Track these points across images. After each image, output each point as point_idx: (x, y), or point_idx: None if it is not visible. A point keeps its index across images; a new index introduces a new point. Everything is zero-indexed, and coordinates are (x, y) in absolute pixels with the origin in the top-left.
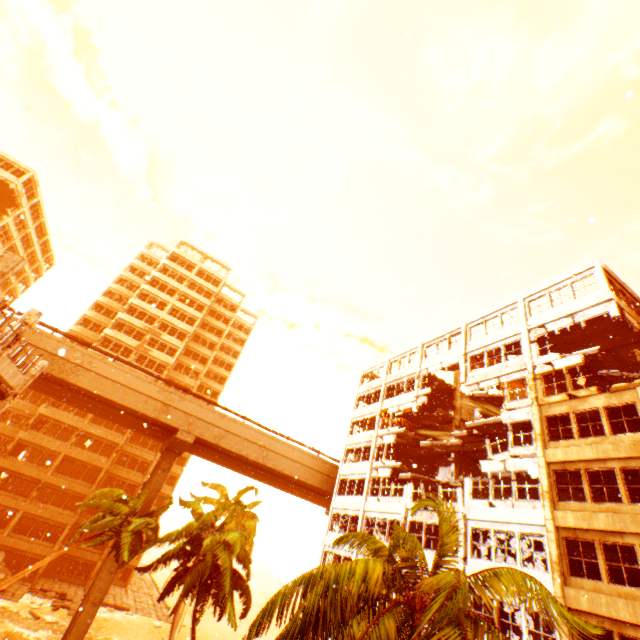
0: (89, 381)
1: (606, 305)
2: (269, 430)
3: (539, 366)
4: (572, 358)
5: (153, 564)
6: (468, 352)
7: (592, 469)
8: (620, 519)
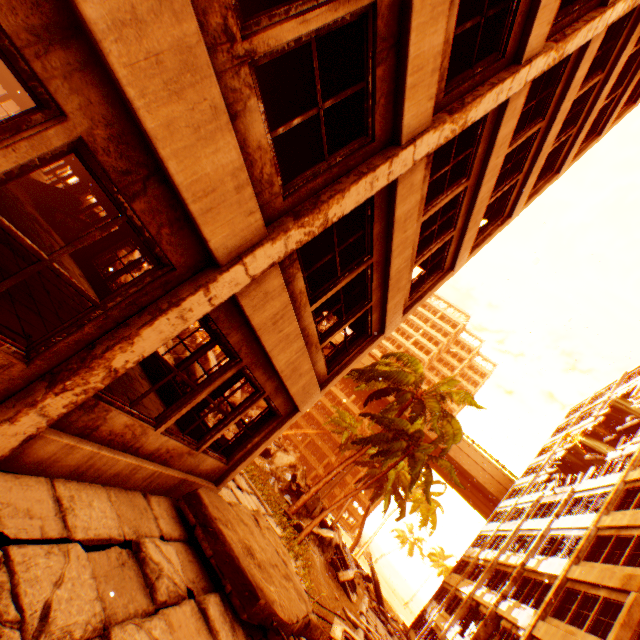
0: None
1: None
2: None
3: None
4: None
5: (355, 461)
6: None
7: None
8: None
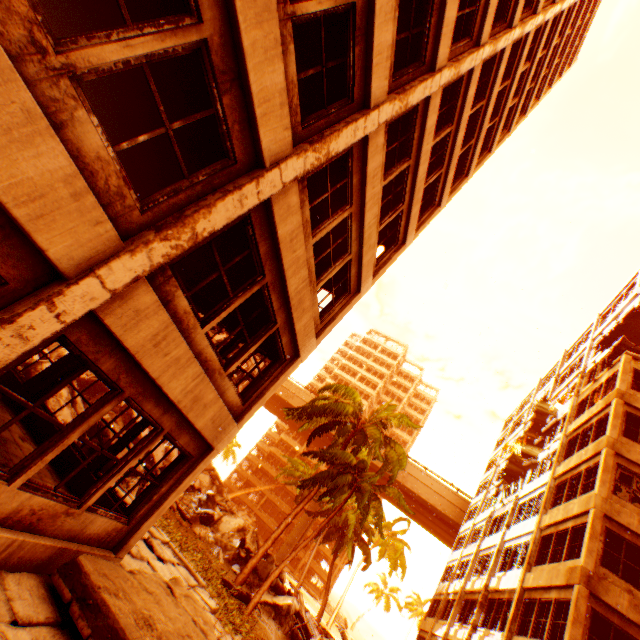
0: (297, 403)
1: (634, 300)
2: (409, 457)
3: (588, 366)
4: (604, 351)
5: (313, 512)
6: (560, 373)
7: (584, 429)
8: (580, 455)
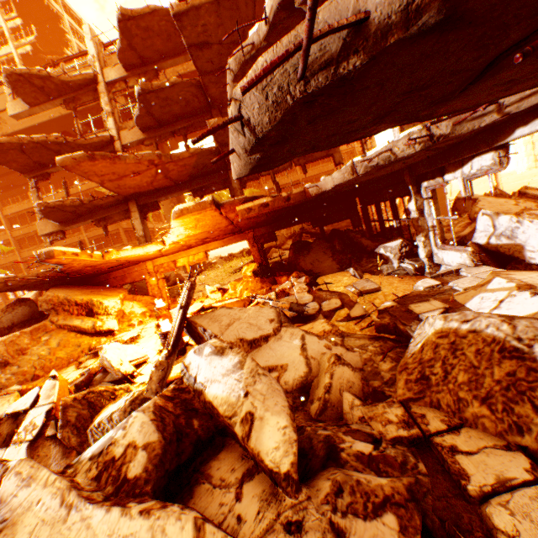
0: None
1: None
2: None
3: None
4: None
5: None
6: None
7: None
8: None
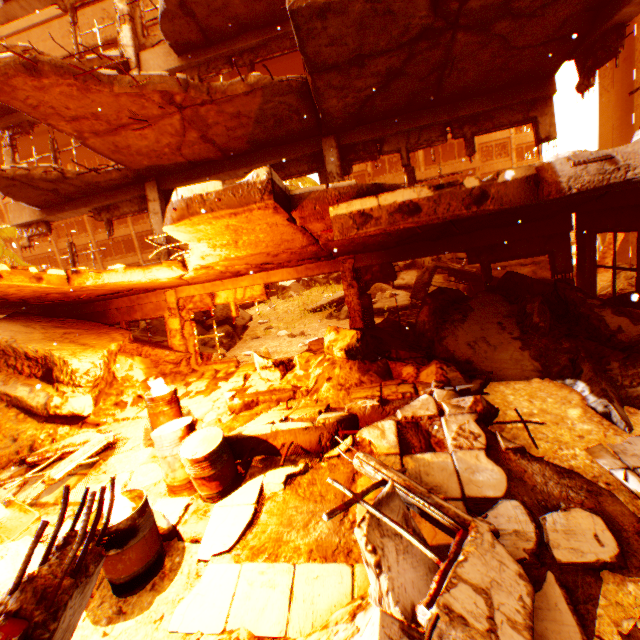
0: None
1: None
2: None
3: None
4: None
5: None
6: None
7: None
8: None
